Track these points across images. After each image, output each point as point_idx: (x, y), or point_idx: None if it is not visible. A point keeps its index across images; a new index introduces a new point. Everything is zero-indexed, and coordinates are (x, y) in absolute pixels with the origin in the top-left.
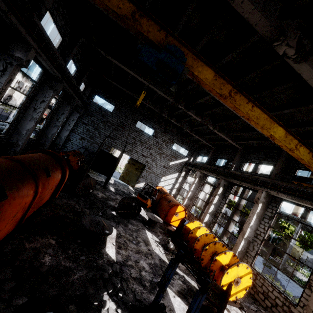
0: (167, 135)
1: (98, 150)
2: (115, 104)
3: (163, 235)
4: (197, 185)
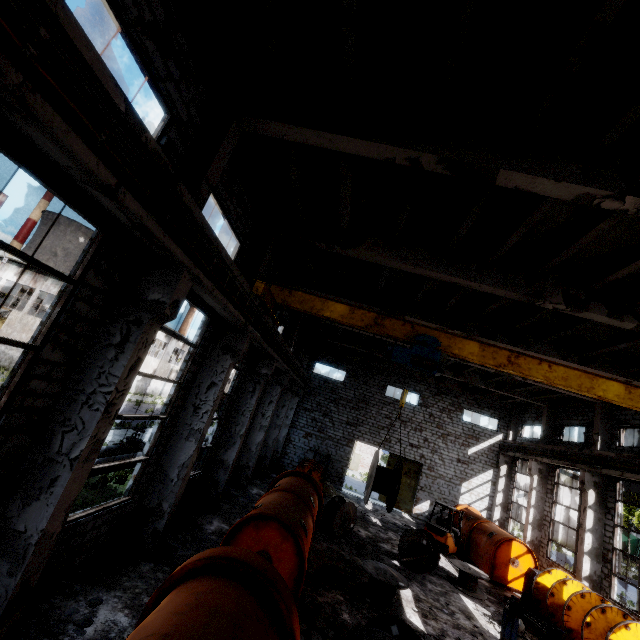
0: (446, 397)
1: (377, 468)
2: (345, 368)
3: (498, 607)
4: (542, 491)
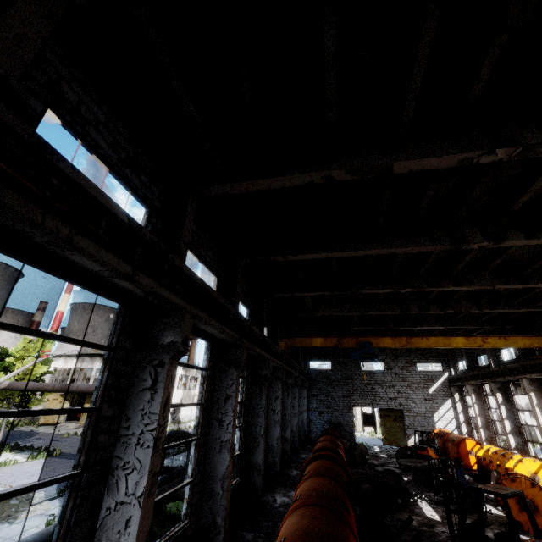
0: (401, 359)
1: (363, 414)
2: (329, 359)
3: None
4: (480, 403)
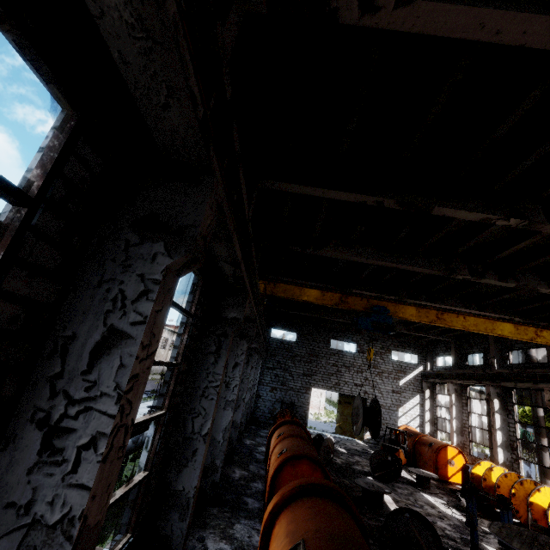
0: (377, 343)
1: (363, 408)
2: (296, 330)
3: (448, 497)
4: (459, 406)
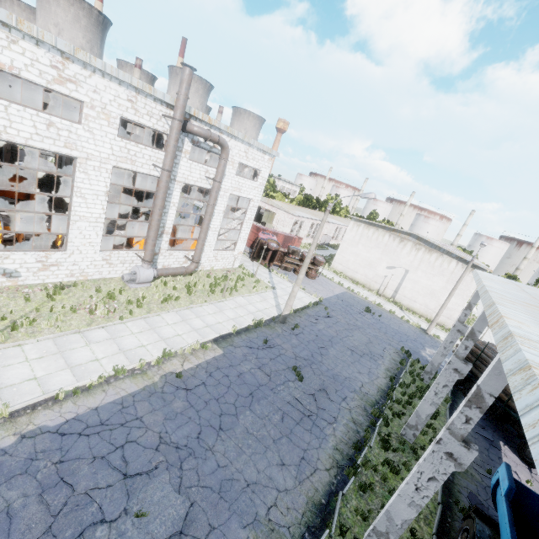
0: None
1: None
2: None
3: None
4: None
